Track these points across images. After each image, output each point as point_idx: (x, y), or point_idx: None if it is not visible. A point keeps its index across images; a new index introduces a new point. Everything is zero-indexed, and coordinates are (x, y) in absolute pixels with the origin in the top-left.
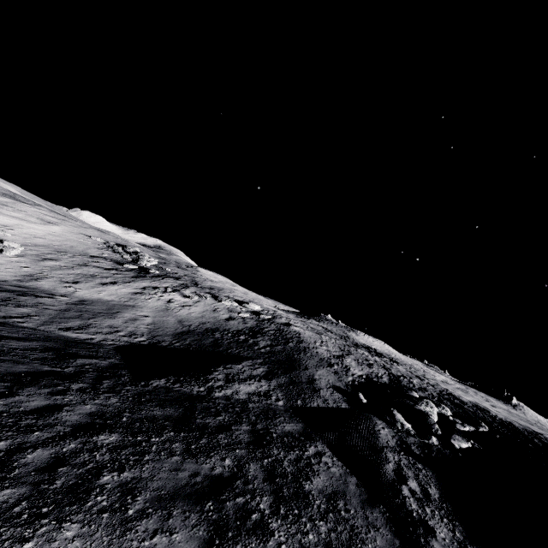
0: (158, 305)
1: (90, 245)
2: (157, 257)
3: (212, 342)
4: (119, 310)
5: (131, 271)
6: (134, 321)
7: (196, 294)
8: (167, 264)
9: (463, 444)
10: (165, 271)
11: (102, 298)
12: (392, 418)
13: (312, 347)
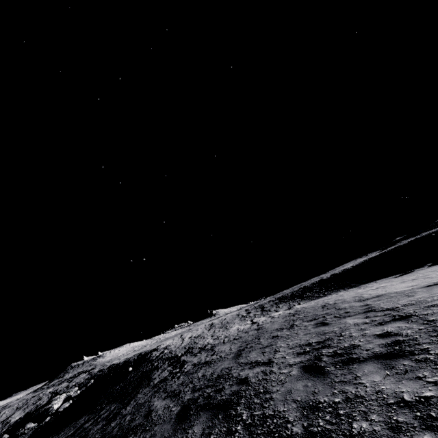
0: None
1: None
2: None
3: None
4: None
5: None
6: None
7: None
8: None
9: (66, 405)
10: None
11: None
12: (23, 430)
13: None
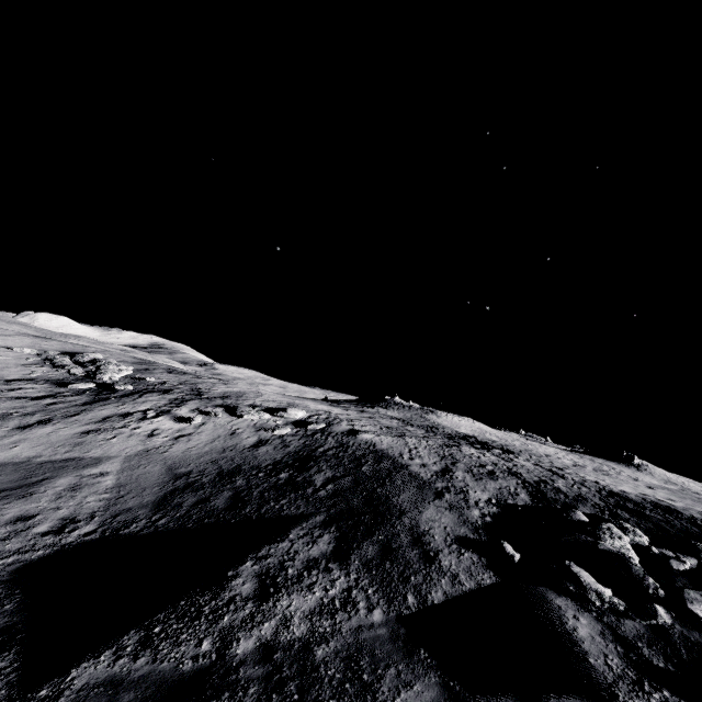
0: (130, 445)
1: (8, 362)
2: (135, 362)
3: (231, 500)
4: (47, 474)
5: (83, 393)
6: (75, 492)
7: (199, 413)
8: (150, 370)
9: None
10: (145, 383)
11: (17, 456)
12: (576, 583)
13: (400, 465)
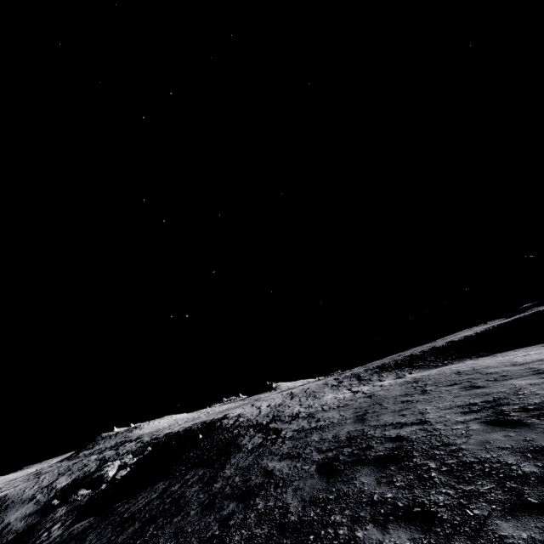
0: None
1: None
2: None
3: None
4: None
5: None
6: None
7: None
8: None
9: (124, 473)
10: None
11: None
12: (76, 496)
13: (18, 497)
